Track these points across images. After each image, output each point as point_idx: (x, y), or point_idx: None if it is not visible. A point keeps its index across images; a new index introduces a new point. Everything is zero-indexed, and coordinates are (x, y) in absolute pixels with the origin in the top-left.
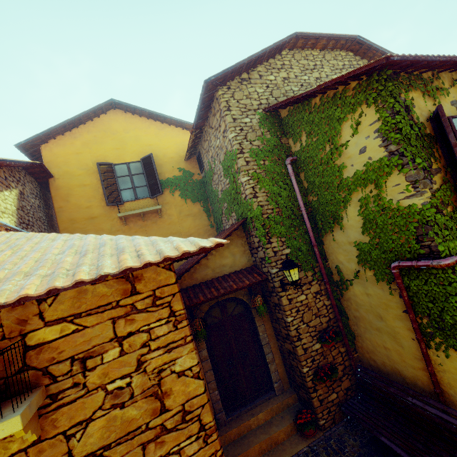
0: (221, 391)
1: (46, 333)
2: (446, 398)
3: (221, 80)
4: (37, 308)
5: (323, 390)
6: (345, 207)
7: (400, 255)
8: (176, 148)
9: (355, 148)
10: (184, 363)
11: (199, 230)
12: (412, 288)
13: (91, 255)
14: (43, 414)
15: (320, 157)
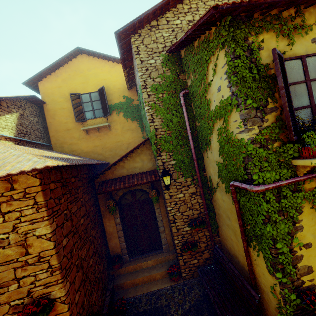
0: (128, 243)
1: None
2: (257, 282)
3: (131, 29)
4: None
5: (188, 256)
6: (211, 134)
7: (236, 176)
8: (122, 81)
9: (215, 86)
10: (41, 231)
11: (135, 140)
12: (241, 203)
13: None
14: None
15: (198, 92)
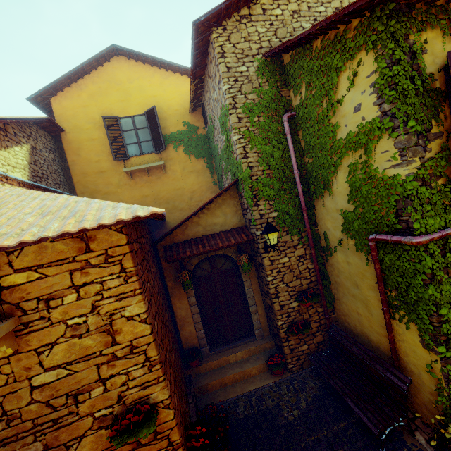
0: (206, 331)
1: (15, 278)
2: (401, 364)
3: (214, 19)
4: (7, 259)
5: (295, 341)
6: (336, 172)
7: (379, 228)
8: (181, 99)
9: (351, 105)
10: (133, 310)
11: (202, 187)
12: (385, 262)
13: (49, 217)
14: (19, 335)
15: (316, 114)
